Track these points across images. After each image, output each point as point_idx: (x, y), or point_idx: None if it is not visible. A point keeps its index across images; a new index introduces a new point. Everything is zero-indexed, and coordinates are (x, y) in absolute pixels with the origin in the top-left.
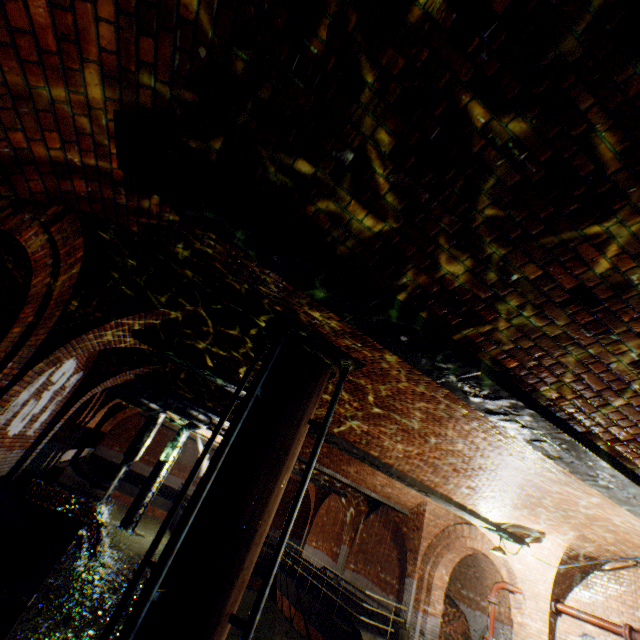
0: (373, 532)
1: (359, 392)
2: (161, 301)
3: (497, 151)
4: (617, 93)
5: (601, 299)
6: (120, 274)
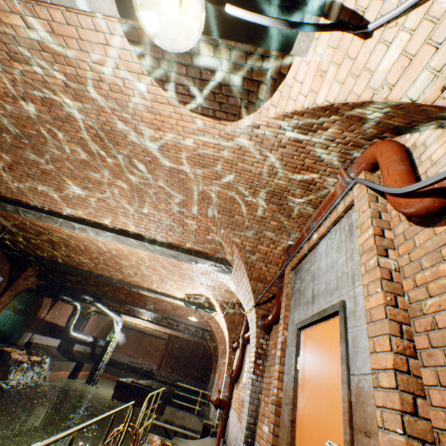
0: None
1: (27, 229)
2: None
3: None
4: None
5: None
6: None
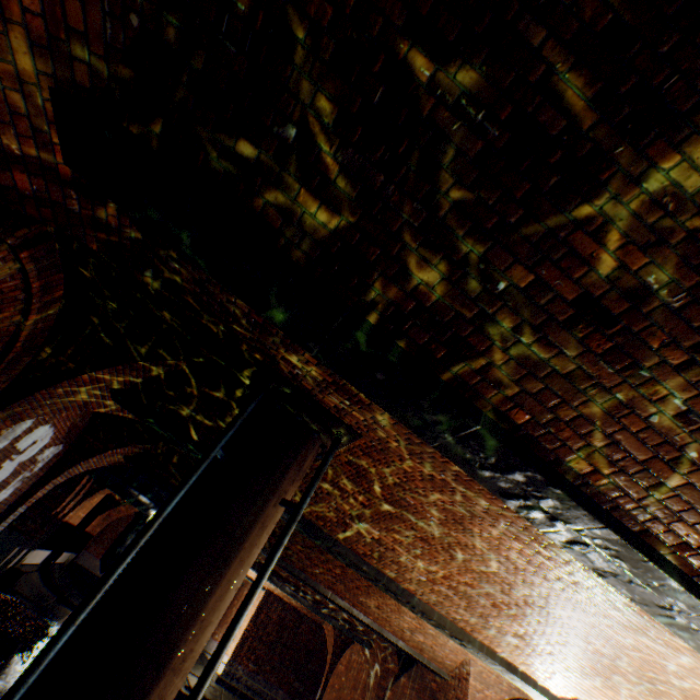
0: None
1: (363, 479)
2: (141, 352)
3: (450, 112)
4: (571, 19)
5: (616, 314)
6: (100, 319)
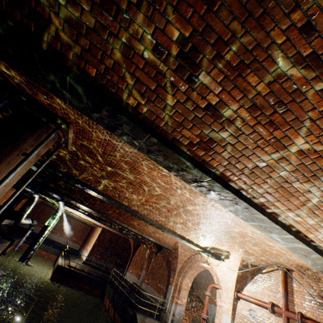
0: (158, 262)
1: (93, 154)
2: None
3: None
4: None
5: None
6: None
